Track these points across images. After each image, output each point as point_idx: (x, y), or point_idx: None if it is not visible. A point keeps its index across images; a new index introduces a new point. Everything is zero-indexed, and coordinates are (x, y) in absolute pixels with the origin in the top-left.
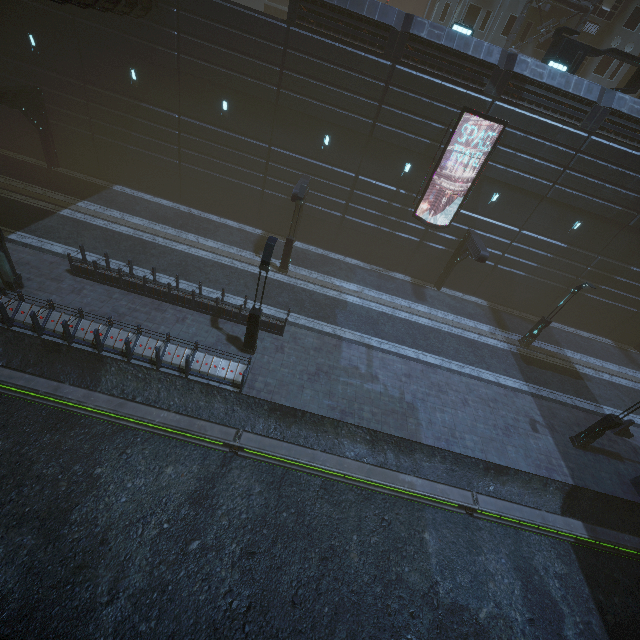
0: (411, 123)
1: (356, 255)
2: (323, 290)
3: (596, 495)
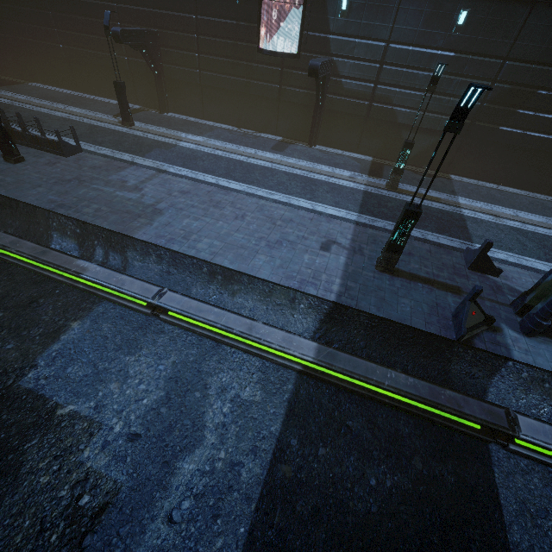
0: None
1: (226, 120)
2: (158, 138)
3: (373, 321)
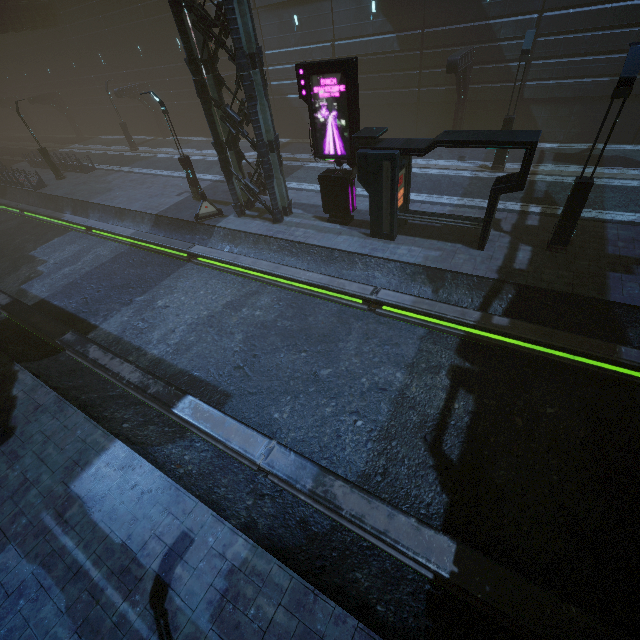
0: (158, 6)
1: (202, 134)
2: (147, 154)
3: (170, 221)
